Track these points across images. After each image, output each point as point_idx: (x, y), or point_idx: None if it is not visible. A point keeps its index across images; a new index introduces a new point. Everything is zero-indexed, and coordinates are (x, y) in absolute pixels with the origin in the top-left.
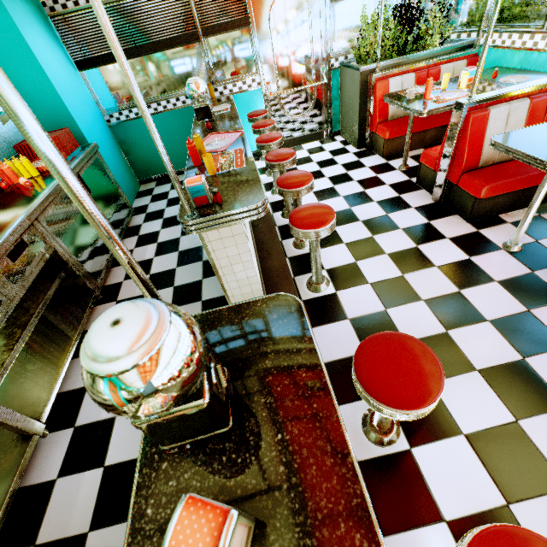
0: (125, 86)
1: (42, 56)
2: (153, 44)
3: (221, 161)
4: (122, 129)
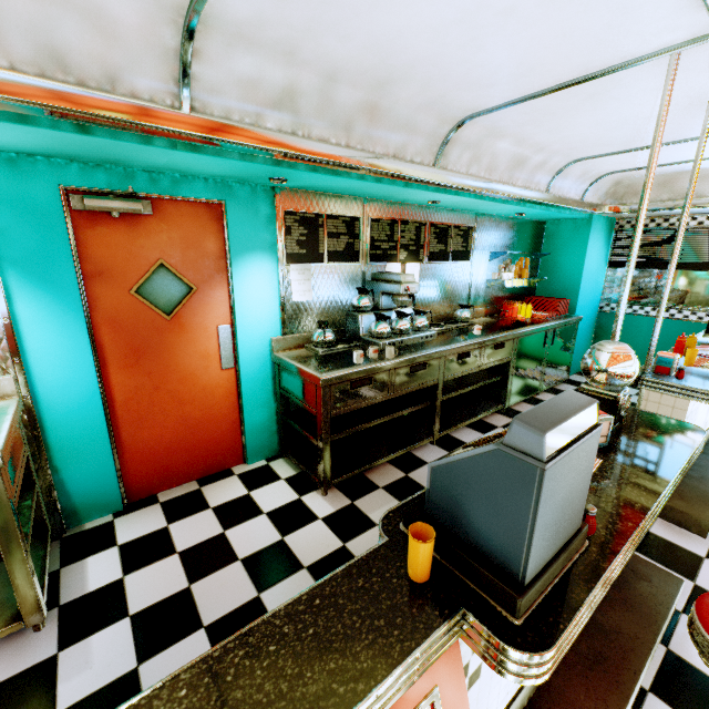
0: (641, 287)
1: (590, 253)
2: (701, 264)
3: (706, 363)
4: (609, 317)
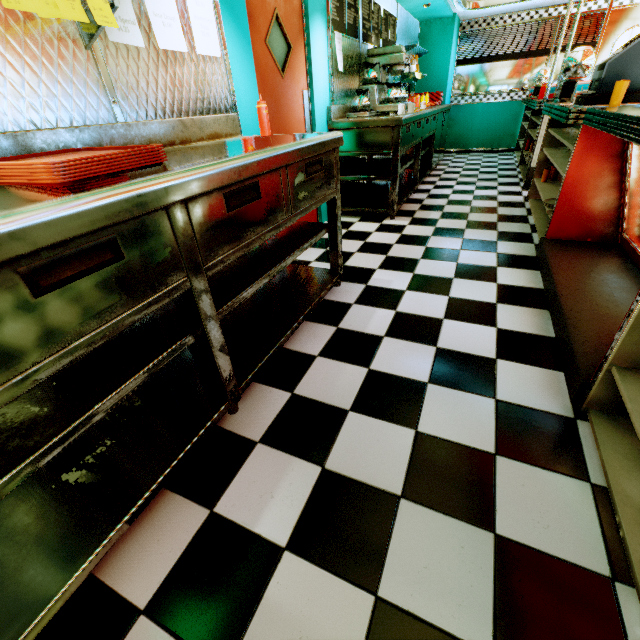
0: (476, 80)
1: (452, 50)
2: (513, 54)
3: None
4: (457, 109)
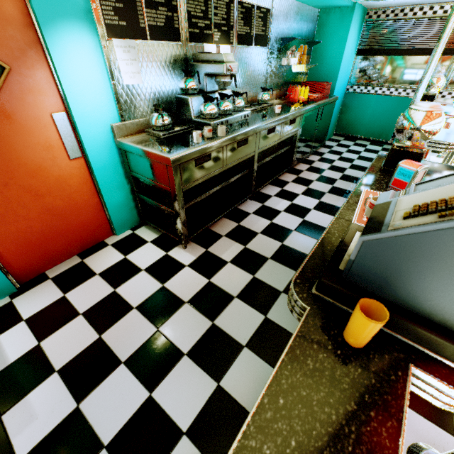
0: (375, 72)
1: (348, 41)
2: (417, 50)
3: None
4: (351, 97)
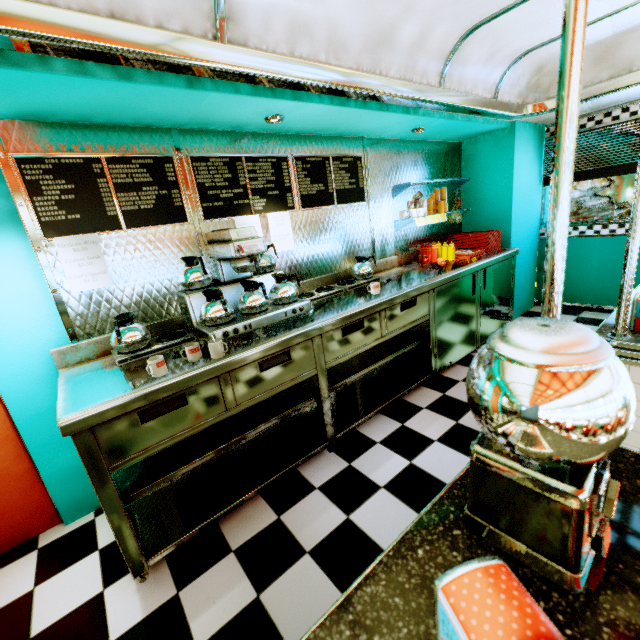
0: (586, 203)
1: (518, 170)
2: None
3: None
4: None
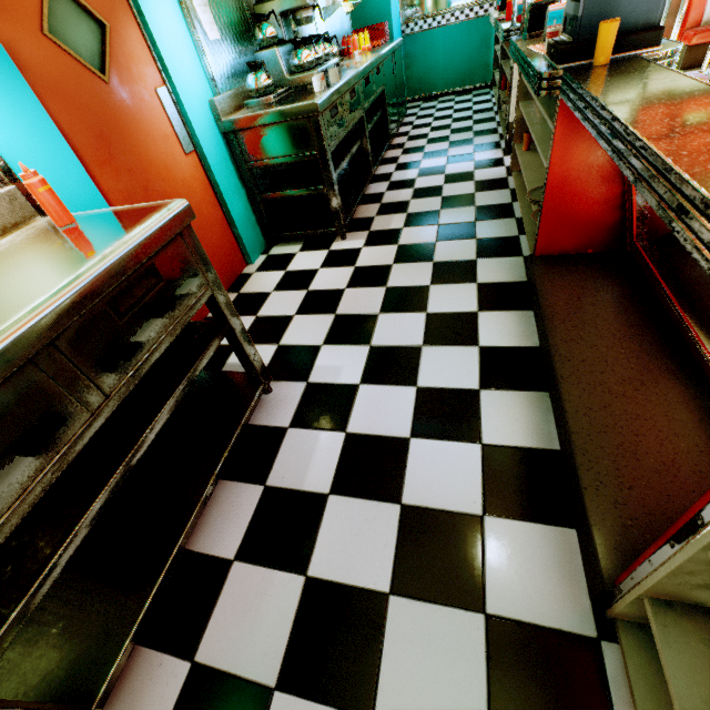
0: None
1: None
2: None
3: None
4: (412, 41)
